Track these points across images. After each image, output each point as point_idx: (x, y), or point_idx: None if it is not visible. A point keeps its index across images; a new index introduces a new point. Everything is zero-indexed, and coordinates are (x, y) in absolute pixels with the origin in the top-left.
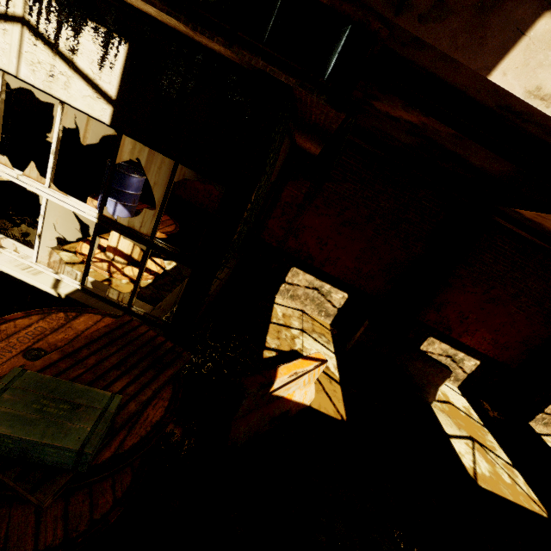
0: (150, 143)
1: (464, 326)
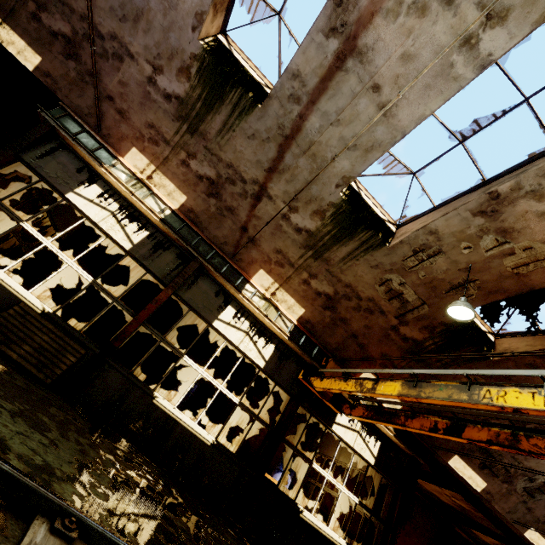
0: (382, 472)
1: None
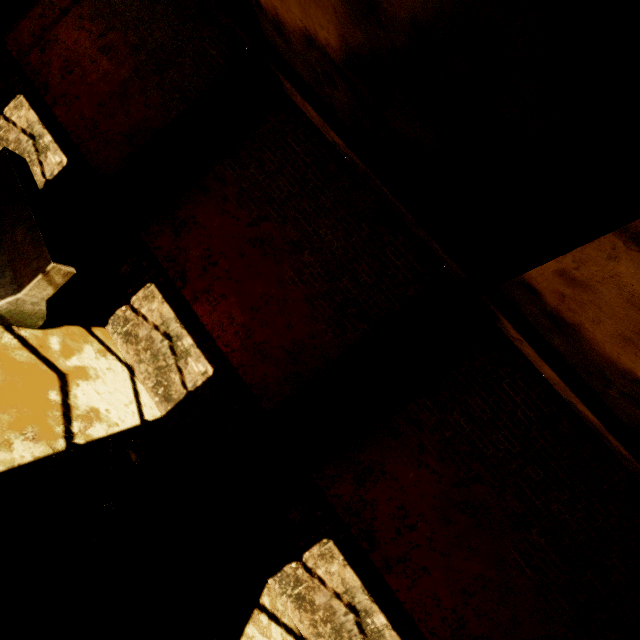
0: None
1: (207, 280)
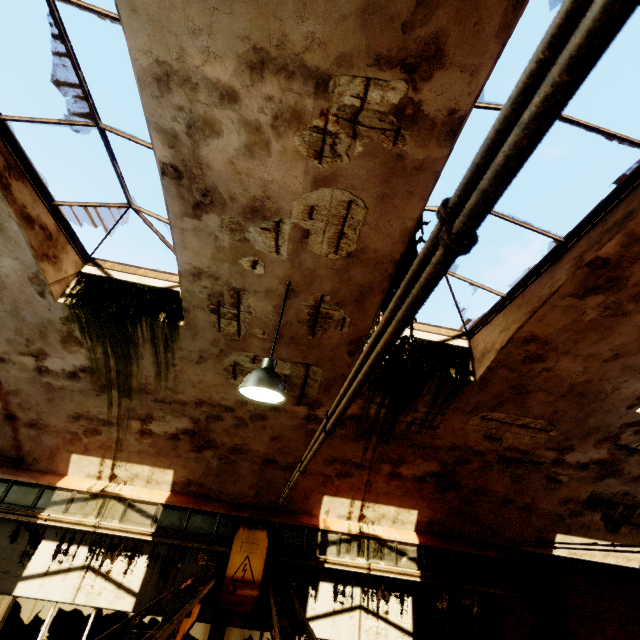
0: None
1: None
